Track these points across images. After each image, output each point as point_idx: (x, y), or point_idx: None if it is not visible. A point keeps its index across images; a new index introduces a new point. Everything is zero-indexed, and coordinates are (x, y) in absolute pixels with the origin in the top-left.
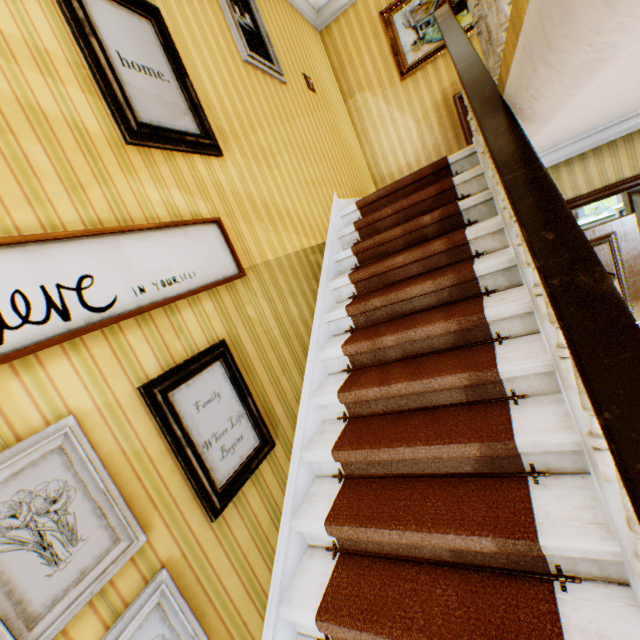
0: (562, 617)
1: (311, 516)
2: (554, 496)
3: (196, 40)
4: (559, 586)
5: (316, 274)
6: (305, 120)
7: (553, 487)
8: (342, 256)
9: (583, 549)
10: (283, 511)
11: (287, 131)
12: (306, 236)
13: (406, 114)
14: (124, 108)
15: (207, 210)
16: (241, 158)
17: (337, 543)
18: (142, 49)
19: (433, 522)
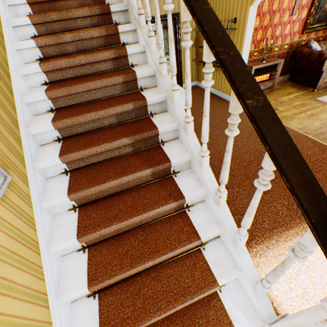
0: (153, 121)
1: (41, 124)
2: (149, 92)
3: None
4: (151, 117)
5: None
6: None
7: (148, 91)
8: None
9: (158, 99)
10: (19, 122)
11: None
12: None
13: None
14: None
15: None
16: None
17: (60, 137)
18: None
19: (109, 106)
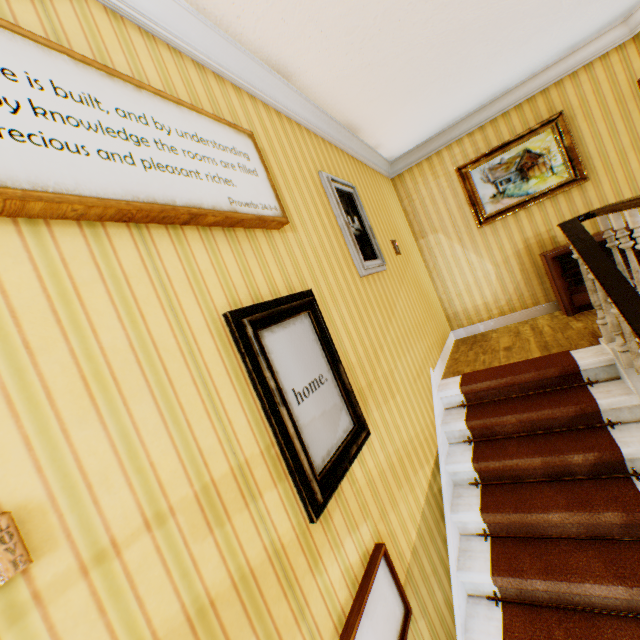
0: None
1: None
2: None
3: (332, 290)
4: None
5: (441, 508)
6: (400, 296)
7: None
8: (459, 468)
9: None
10: None
11: (394, 327)
12: (426, 459)
13: (483, 257)
14: (309, 477)
15: (368, 532)
16: (376, 411)
17: None
18: (306, 358)
19: None
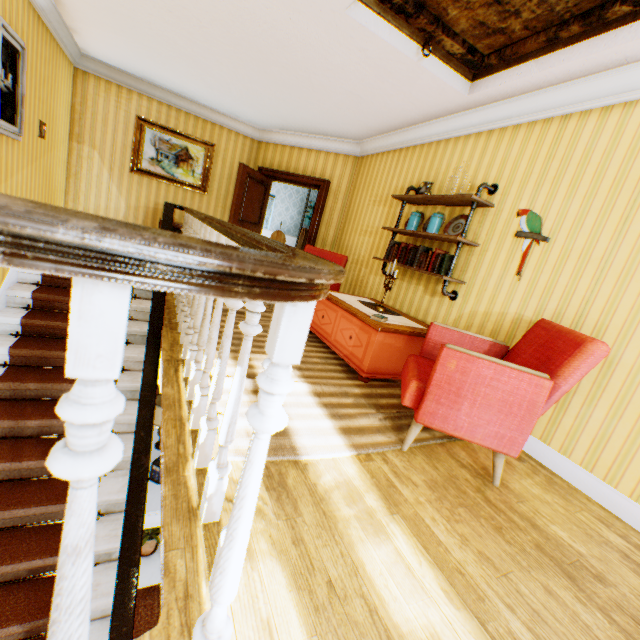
0: None
1: None
2: (105, 525)
3: None
4: None
5: None
6: (24, 173)
7: (106, 521)
8: (8, 321)
9: (107, 548)
10: None
11: (2, 191)
12: None
13: (123, 196)
14: None
15: None
16: None
17: None
18: None
19: (27, 555)
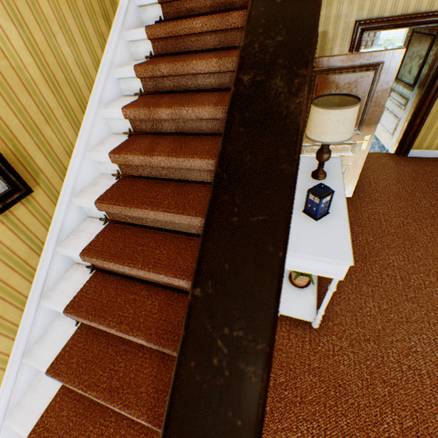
0: None
1: (73, 247)
2: None
3: None
4: None
5: (108, 13)
6: None
7: None
8: (146, 0)
9: None
10: (46, 242)
11: None
12: None
13: None
14: None
15: None
16: None
17: (95, 265)
18: None
19: (154, 265)
